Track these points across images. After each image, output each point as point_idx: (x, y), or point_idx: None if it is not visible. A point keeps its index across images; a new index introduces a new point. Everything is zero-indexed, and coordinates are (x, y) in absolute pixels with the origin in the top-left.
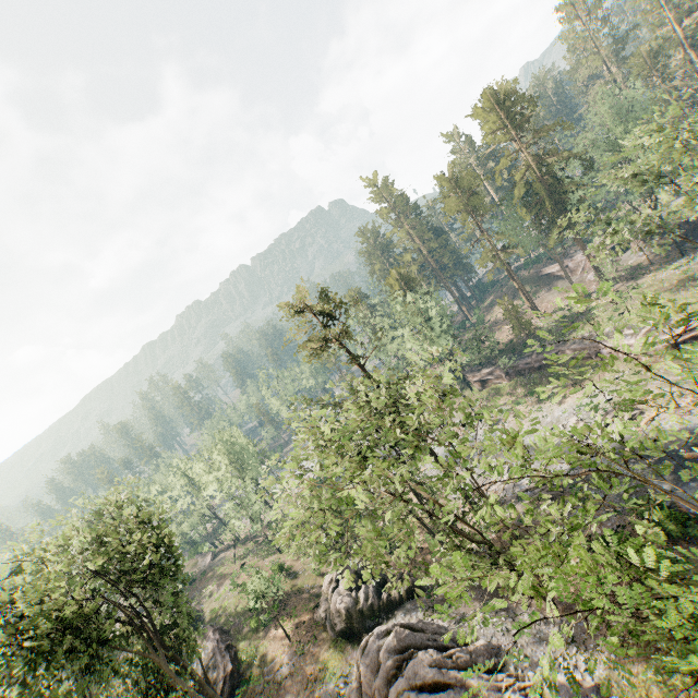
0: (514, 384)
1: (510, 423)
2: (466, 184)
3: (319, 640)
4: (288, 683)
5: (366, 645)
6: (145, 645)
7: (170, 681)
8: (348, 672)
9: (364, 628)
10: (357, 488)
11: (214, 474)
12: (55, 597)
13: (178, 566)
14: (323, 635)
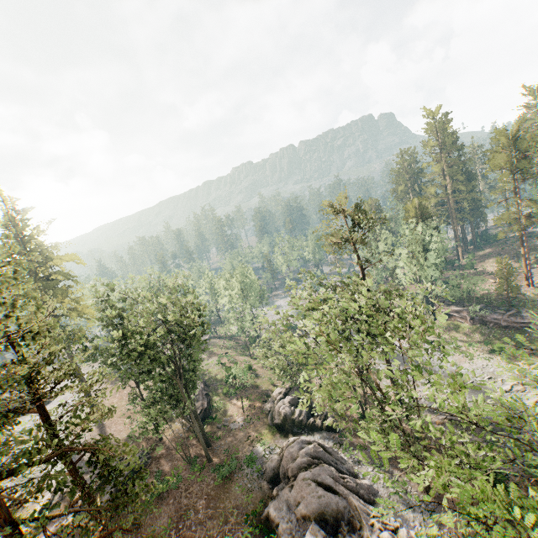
0: (474, 329)
1: (456, 356)
2: (523, 146)
3: (260, 421)
4: (236, 433)
5: (293, 442)
6: (172, 372)
7: (180, 398)
8: (273, 448)
9: (291, 431)
10: (335, 356)
11: (229, 292)
12: (139, 325)
13: (205, 342)
14: (264, 419)
